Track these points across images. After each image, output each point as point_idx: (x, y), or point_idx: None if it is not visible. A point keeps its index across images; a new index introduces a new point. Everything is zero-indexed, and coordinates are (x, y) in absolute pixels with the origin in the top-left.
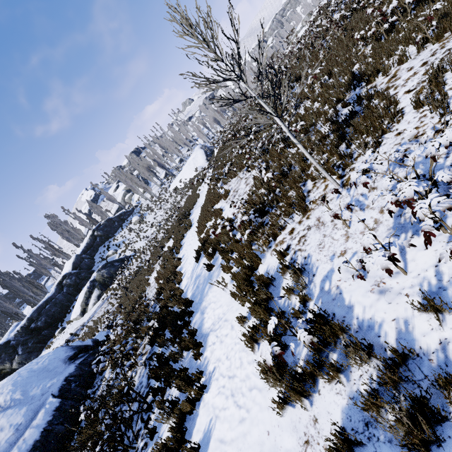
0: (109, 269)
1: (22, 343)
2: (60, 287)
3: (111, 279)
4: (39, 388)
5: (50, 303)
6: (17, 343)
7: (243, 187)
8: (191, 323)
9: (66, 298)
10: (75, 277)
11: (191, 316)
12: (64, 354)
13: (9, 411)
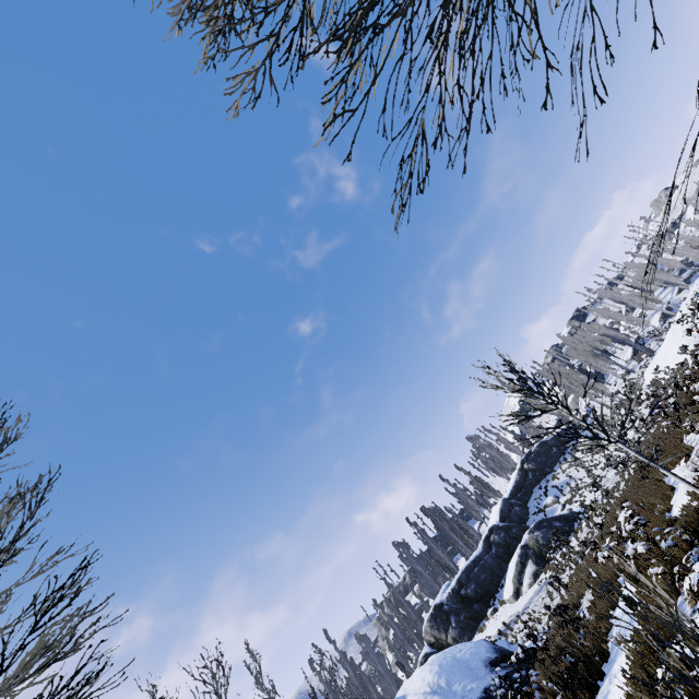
0: (544, 531)
1: (454, 612)
2: (487, 545)
3: (551, 549)
4: (460, 685)
5: (478, 565)
6: (449, 610)
7: None
8: (599, 689)
9: (496, 563)
10: (504, 534)
11: (601, 678)
12: (485, 652)
13: (435, 697)
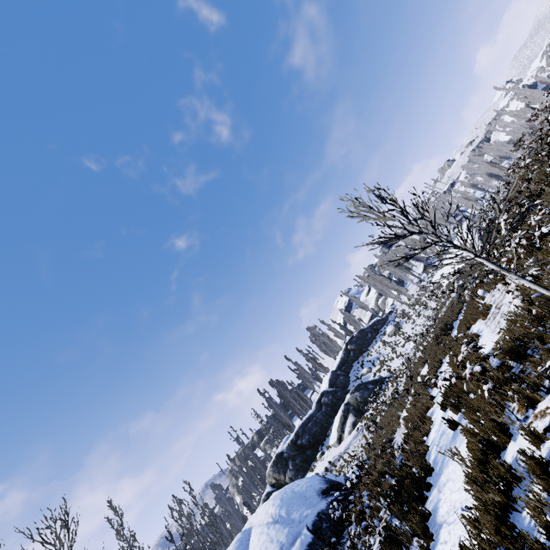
0: (362, 392)
1: (292, 458)
2: (319, 405)
3: (366, 405)
4: (298, 513)
5: (311, 421)
6: (288, 456)
7: (507, 302)
8: (427, 499)
9: (325, 418)
10: (332, 396)
11: (428, 490)
12: (318, 484)
13: (277, 525)
